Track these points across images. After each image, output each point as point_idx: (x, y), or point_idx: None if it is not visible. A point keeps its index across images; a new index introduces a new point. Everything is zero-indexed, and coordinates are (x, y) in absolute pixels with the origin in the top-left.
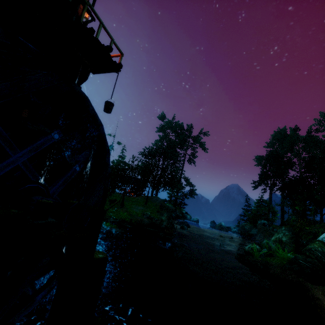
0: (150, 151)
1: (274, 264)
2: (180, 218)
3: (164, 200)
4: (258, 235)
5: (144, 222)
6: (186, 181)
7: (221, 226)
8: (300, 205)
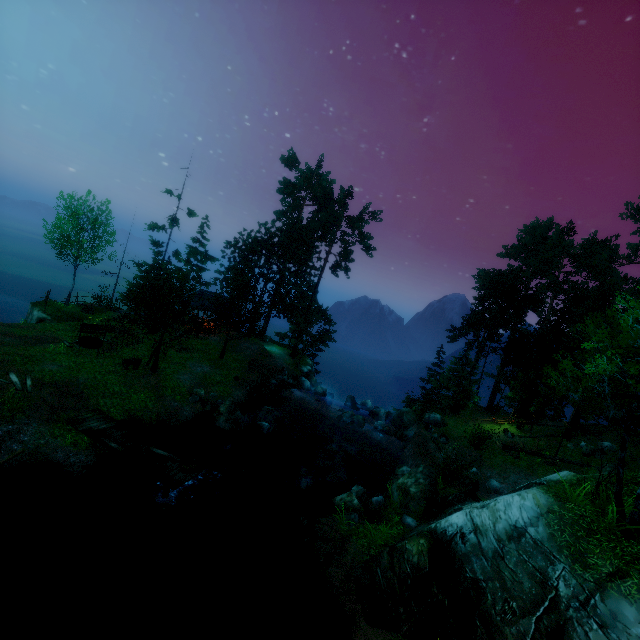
0: (250, 243)
1: (351, 554)
2: (285, 389)
3: (282, 336)
4: (407, 447)
5: (178, 418)
6: (317, 312)
7: (353, 416)
8: (518, 391)
